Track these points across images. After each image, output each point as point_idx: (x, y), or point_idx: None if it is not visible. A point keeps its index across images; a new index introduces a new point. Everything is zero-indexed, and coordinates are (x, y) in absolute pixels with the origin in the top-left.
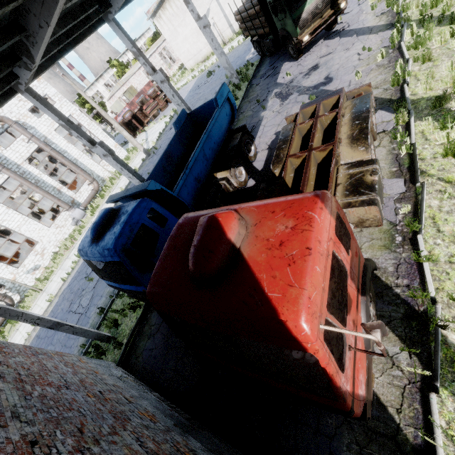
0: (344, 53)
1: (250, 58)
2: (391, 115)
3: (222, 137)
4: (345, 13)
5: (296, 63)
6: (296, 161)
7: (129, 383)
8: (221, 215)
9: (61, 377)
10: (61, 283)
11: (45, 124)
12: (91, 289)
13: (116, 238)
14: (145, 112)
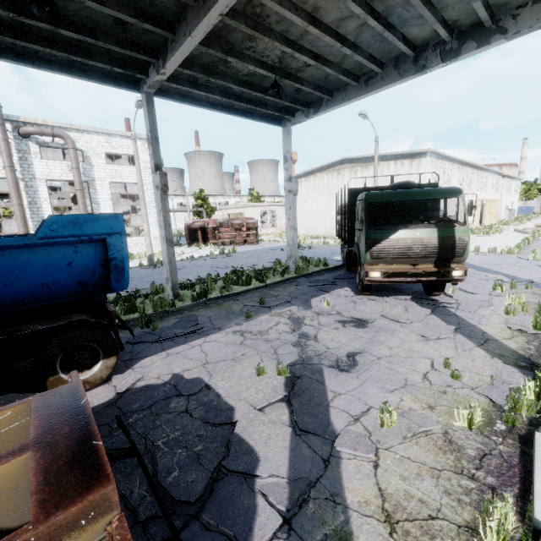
0: (415, 339)
1: (335, 259)
2: None
3: (13, 294)
4: (466, 290)
5: (355, 298)
6: None
7: None
8: None
9: None
10: None
11: (108, 171)
12: None
13: None
14: (217, 233)
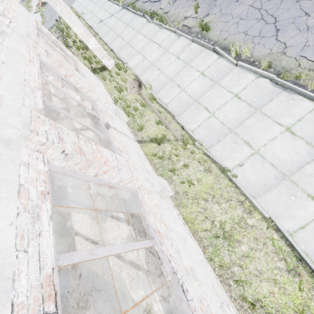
0: None
1: None
2: None
3: None
4: None
5: None
6: None
7: None
8: None
9: None
10: None
11: None
12: None
13: None
14: None
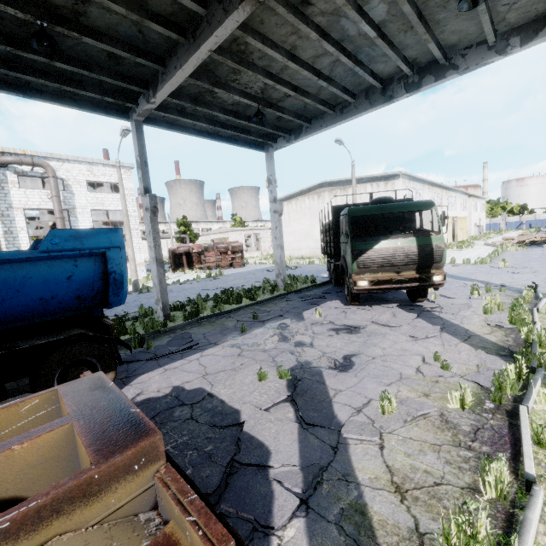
0: (405, 340)
1: (321, 276)
2: None
3: (10, 309)
4: (446, 296)
5: (344, 308)
6: None
7: None
8: None
9: None
10: None
11: (90, 199)
12: None
13: None
14: (202, 258)
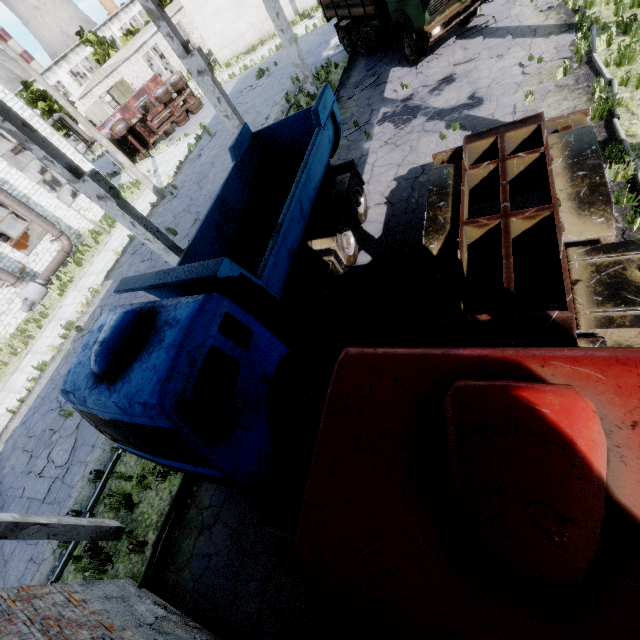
0: (495, 62)
1: (331, 55)
2: None
3: (321, 179)
4: (486, 1)
5: (414, 70)
6: (474, 233)
7: (175, 637)
8: (542, 397)
9: None
10: (7, 417)
11: None
12: (70, 432)
13: (163, 382)
14: (150, 125)
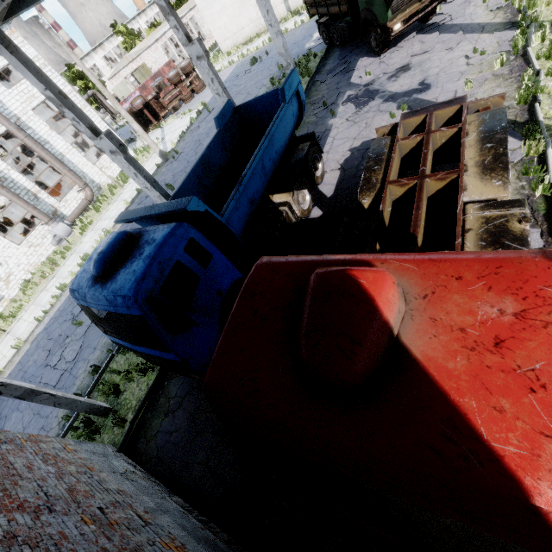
0: (446, 54)
1: (312, 47)
2: (517, 142)
3: (284, 146)
4: (446, 2)
5: (378, 60)
6: (397, 191)
7: (138, 484)
8: (363, 274)
9: (39, 486)
10: (34, 324)
11: (19, 98)
12: (79, 337)
13: (138, 281)
14: (162, 102)
